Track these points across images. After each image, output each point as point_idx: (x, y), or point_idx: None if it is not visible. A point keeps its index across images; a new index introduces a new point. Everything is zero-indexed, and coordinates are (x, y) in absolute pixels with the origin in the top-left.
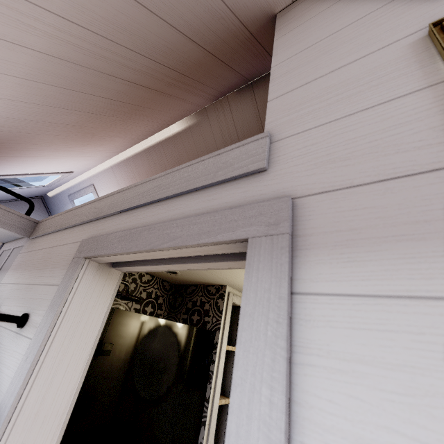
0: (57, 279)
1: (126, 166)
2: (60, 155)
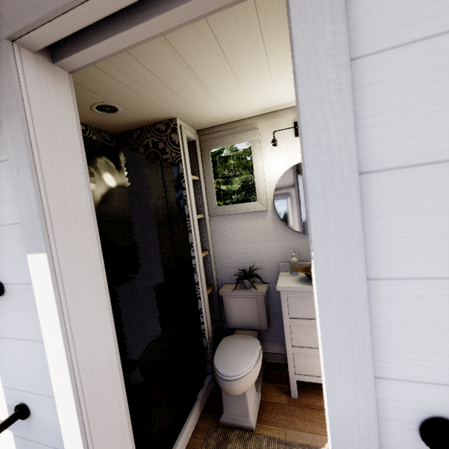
0: None
1: None
2: None
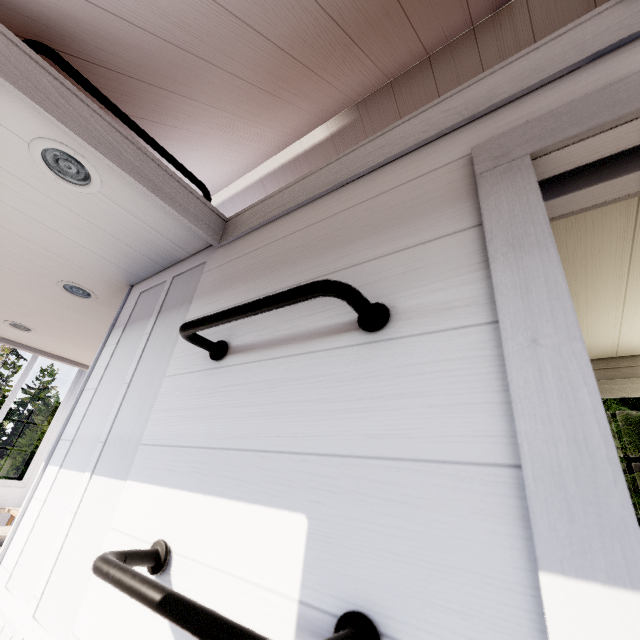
0: (428, 231)
1: (291, 173)
2: (206, 140)
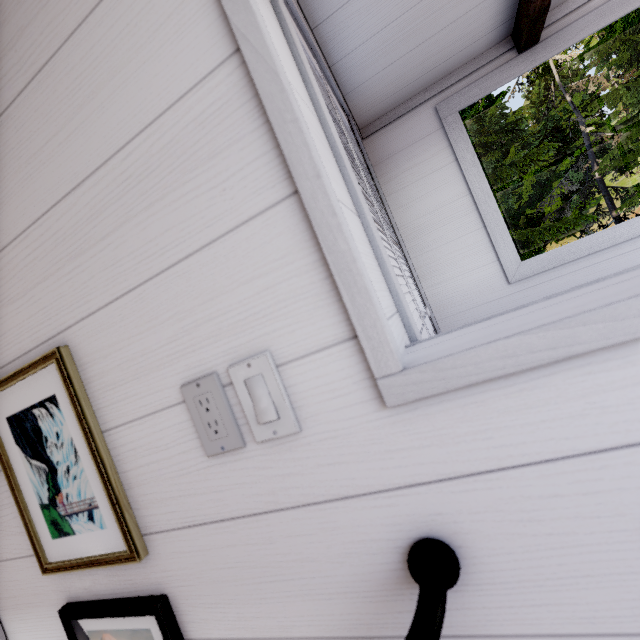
0: None
1: None
2: None
